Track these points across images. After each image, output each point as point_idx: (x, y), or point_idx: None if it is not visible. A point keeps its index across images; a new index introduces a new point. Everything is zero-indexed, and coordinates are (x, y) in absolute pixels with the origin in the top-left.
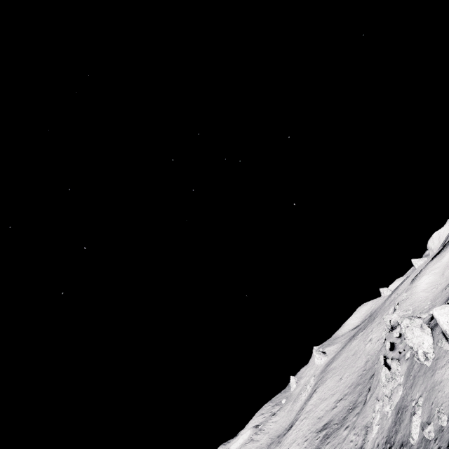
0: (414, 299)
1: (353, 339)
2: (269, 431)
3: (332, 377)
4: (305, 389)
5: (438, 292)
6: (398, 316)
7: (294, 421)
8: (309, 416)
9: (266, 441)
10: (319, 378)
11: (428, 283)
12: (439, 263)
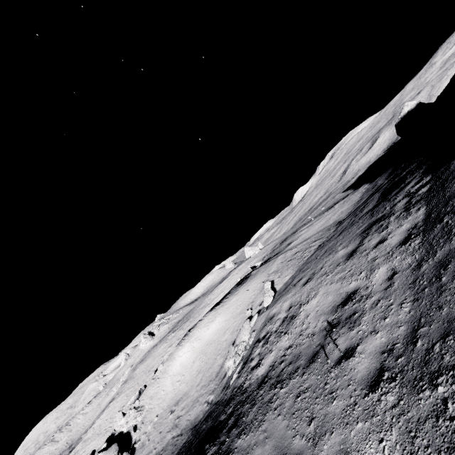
0: (159, 389)
1: (167, 336)
2: (73, 429)
3: (125, 393)
4: (119, 382)
5: (173, 399)
6: (100, 454)
7: (79, 440)
8: (79, 454)
9: (62, 446)
10: (129, 376)
11: (182, 363)
12: (206, 330)
